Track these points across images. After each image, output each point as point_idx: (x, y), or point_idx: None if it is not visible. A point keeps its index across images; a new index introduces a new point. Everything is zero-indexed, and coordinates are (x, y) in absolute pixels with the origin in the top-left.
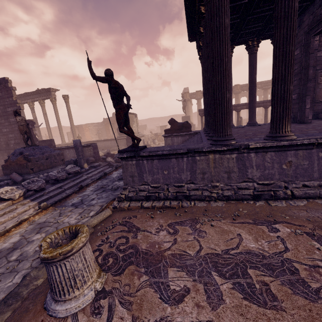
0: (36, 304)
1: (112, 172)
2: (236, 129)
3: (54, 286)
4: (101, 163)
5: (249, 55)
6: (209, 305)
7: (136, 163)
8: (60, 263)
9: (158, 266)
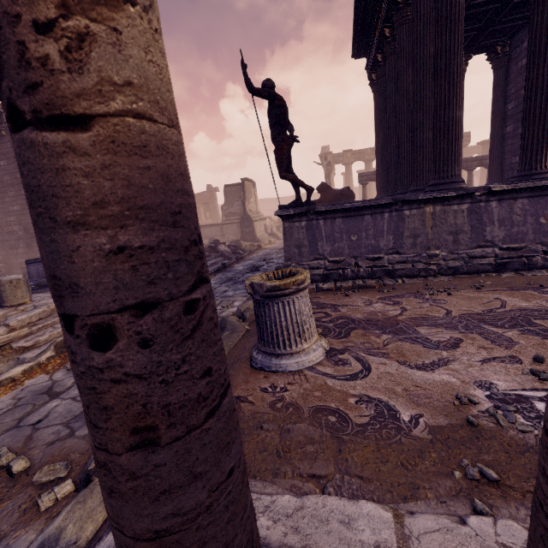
0: (239, 370)
1: (234, 264)
2: None
3: (275, 334)
4: (210, 254)
5: None
6: (498, 346)
7: (306, 225)
8: (288, 299)
9: (397, 328)
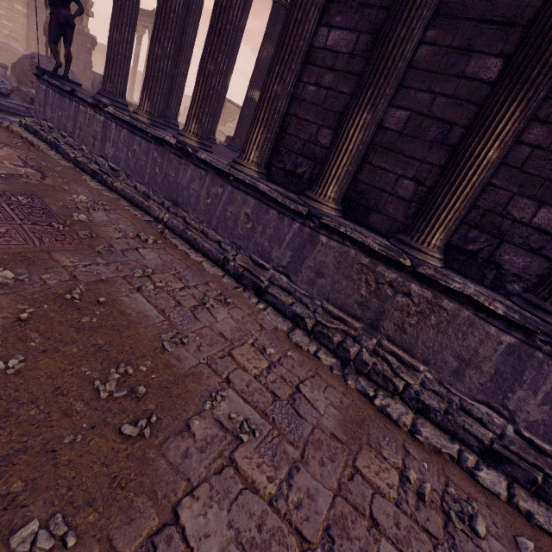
0: None
1: None
2: None
3: None
4: None
5: None
6: None
7: (45, 90)
8: None
9: None
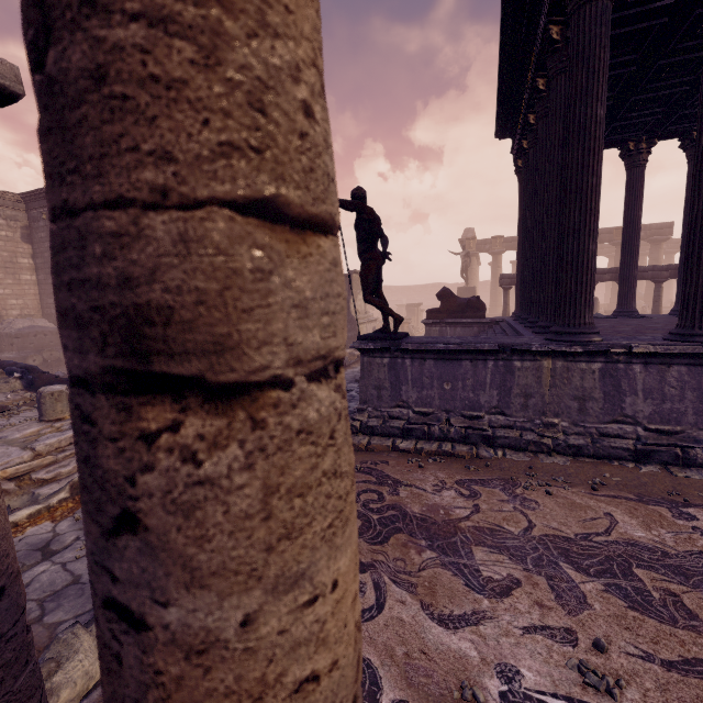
0: None
1: None
2: None
3: None
4: None
5: (627, 169)
6: (561, 607)
7: (389, 363)
8: None
9: (451, 541)
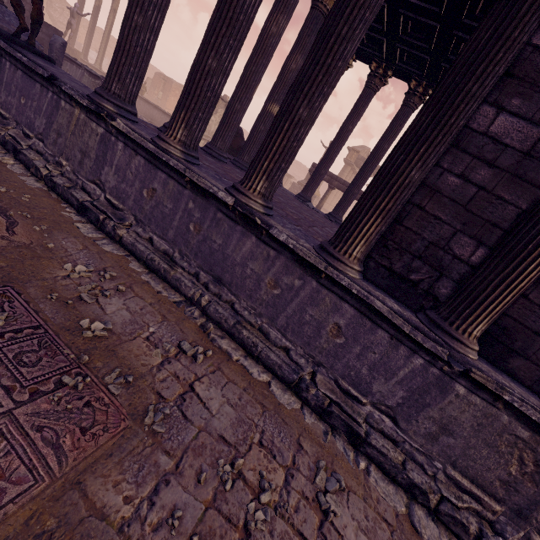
0: None
1: None
2: (284, 193)
3: None
4: None
5: (402, 104)
6: None
7: None
8: None
9: None
